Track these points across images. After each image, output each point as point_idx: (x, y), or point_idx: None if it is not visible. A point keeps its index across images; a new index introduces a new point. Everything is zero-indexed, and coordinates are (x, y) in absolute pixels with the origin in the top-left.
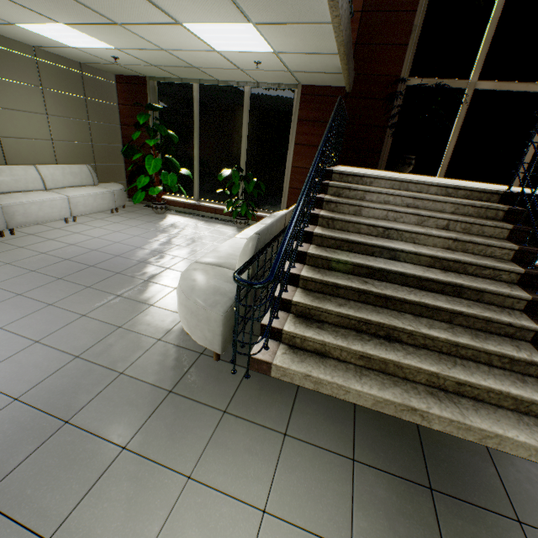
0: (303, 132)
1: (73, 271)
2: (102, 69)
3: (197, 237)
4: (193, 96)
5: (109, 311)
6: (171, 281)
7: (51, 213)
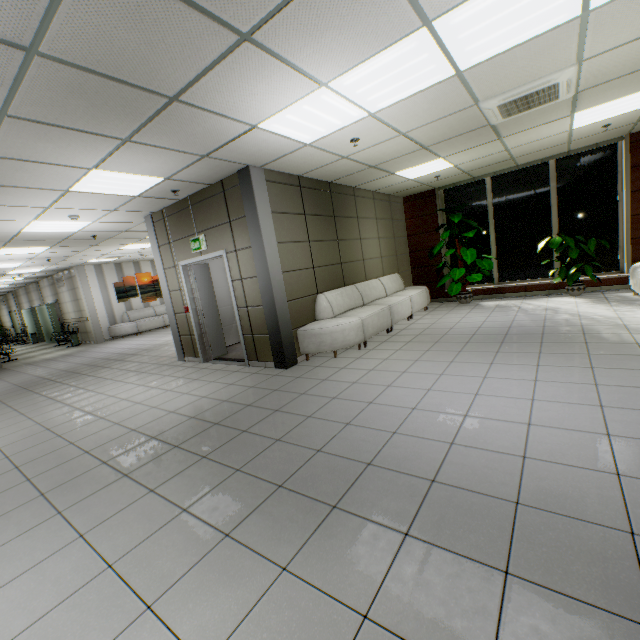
0: (639, 177)
1: (499, 338)
2: (399, 195)
3: (548, 308)
4: (485, 188)
5: (604, 350)
6: (610, 330)
7: (405, 312)
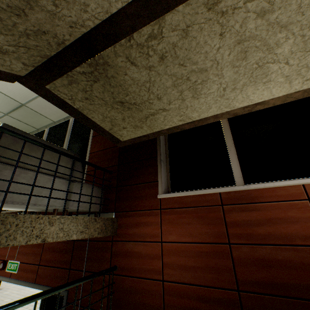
0: None
1: None
2: None
3: None
4: (43, 137)
5: None
6: None
7: None
